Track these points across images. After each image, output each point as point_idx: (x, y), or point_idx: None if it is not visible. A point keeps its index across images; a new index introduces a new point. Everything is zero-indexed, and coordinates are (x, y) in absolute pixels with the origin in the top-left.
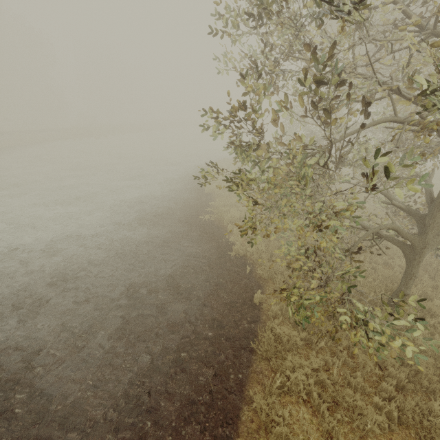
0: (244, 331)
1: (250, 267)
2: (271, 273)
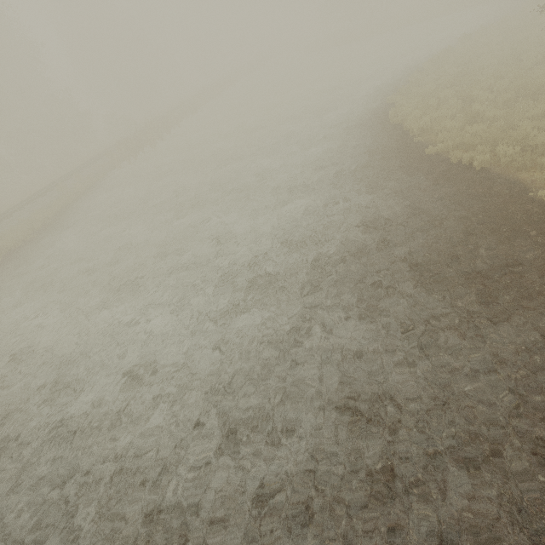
0: None
1: None
2: None
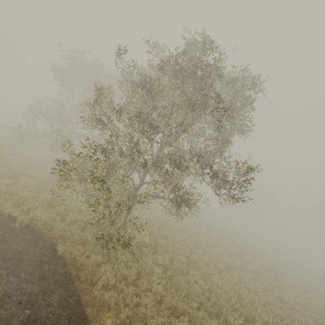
0: (62, 274)
1: (39, 232)
2: (61, 232)
